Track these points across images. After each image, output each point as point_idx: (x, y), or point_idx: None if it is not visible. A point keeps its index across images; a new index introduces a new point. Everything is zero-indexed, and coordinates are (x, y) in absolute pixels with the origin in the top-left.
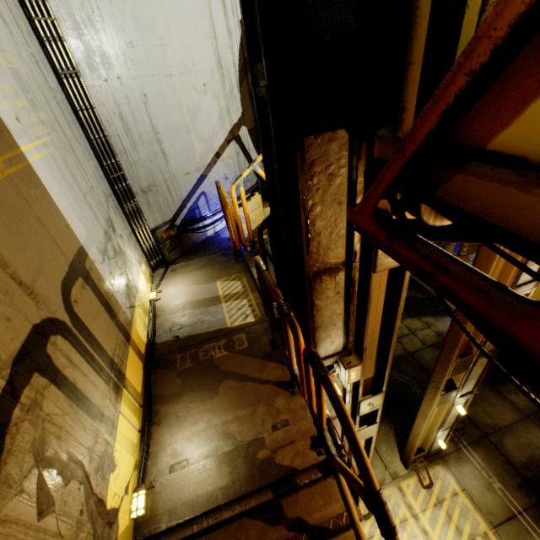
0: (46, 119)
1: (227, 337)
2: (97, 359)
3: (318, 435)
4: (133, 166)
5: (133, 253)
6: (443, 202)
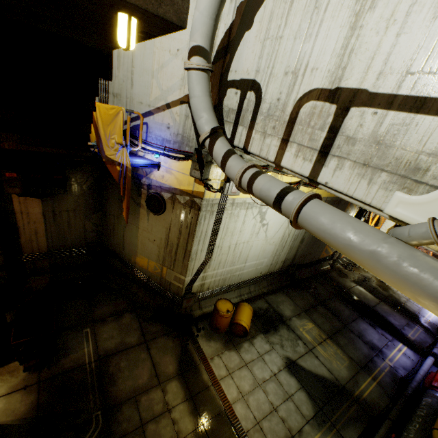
0: None
1: None
2: None
3: None
4: (115, 78)
5: None
6: None
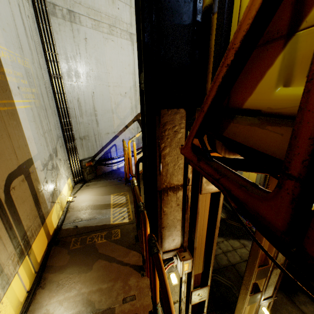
0: (36, 92)
1: (108, 230)
2: (14, 228)
3: (153, 309)
4: (78, 124)
5: (65, 171)
6: (222, 135)
